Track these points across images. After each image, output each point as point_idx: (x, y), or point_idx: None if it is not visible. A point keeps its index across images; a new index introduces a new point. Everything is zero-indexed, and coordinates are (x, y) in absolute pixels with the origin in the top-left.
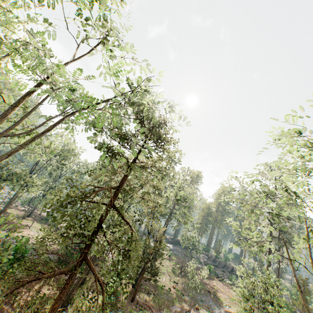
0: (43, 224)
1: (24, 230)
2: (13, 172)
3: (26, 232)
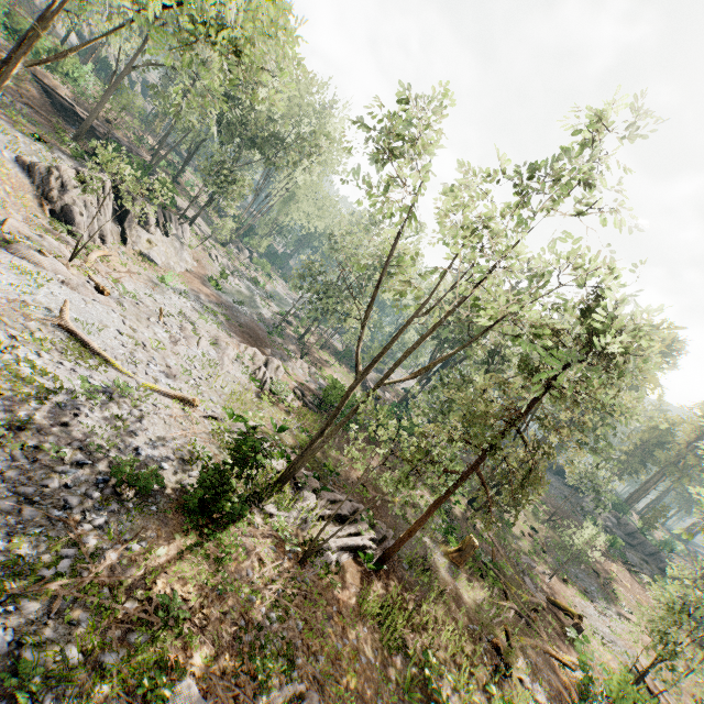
0: (340, 362)
1: (327, 369)
2: (327, 289)
3: (330, 372)
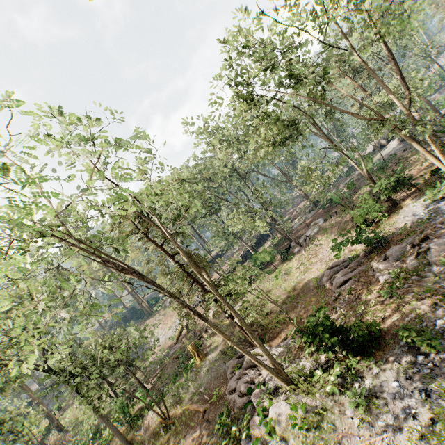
0: None
1: None
2: None
3: None
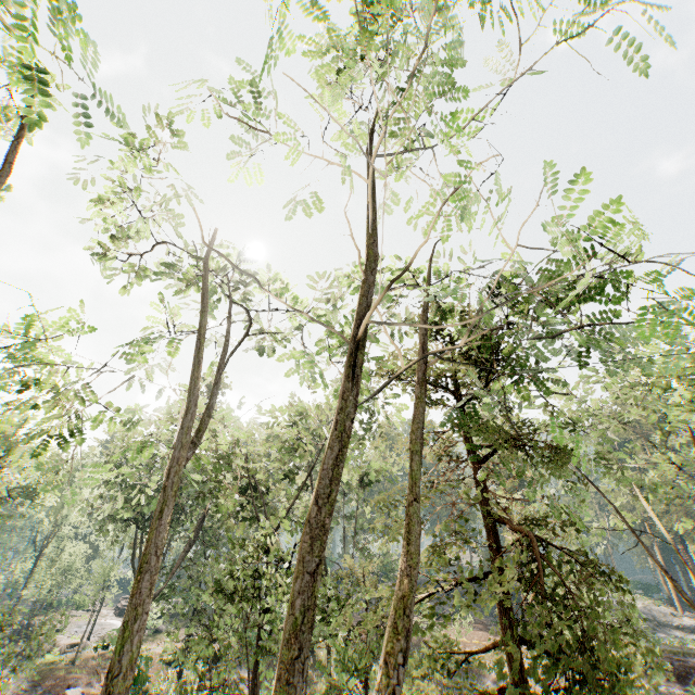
0: None
1: None
2: None
3: None
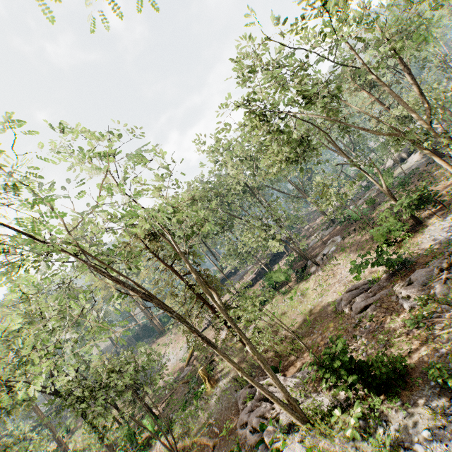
0: None
1: None
2: None
3: None
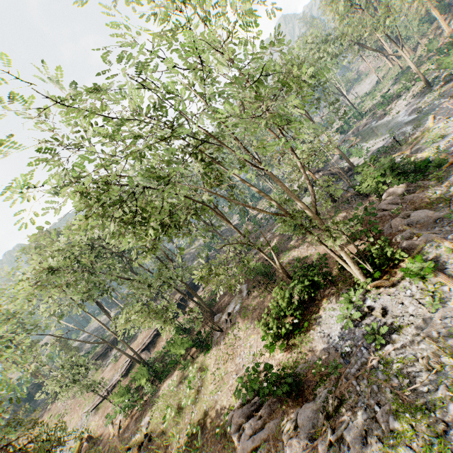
0: None
1: None
2: None
3: None
